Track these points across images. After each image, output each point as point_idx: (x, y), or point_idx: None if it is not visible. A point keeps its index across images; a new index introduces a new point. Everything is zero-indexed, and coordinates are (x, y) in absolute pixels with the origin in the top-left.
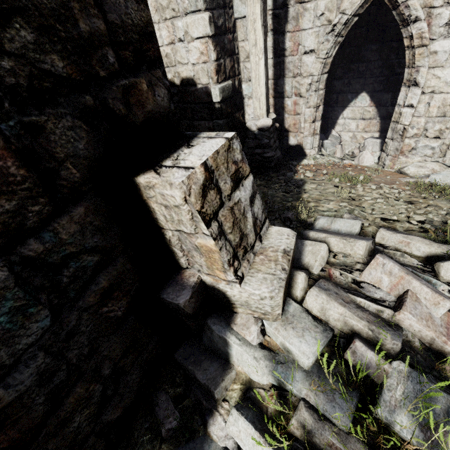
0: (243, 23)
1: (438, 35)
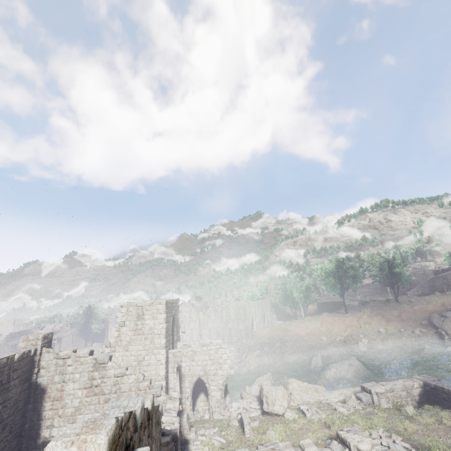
0: (170, 380)
1: (211, 385)
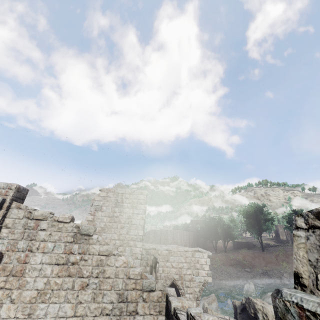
0: None
1: (186, 293)
